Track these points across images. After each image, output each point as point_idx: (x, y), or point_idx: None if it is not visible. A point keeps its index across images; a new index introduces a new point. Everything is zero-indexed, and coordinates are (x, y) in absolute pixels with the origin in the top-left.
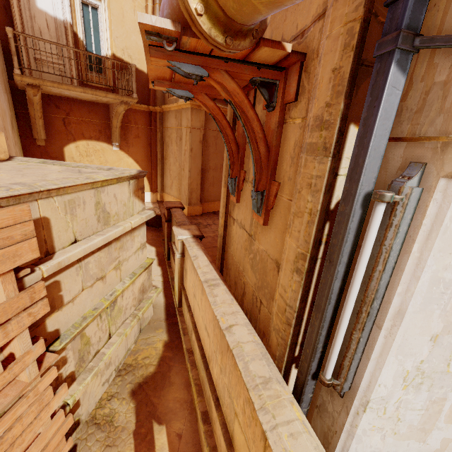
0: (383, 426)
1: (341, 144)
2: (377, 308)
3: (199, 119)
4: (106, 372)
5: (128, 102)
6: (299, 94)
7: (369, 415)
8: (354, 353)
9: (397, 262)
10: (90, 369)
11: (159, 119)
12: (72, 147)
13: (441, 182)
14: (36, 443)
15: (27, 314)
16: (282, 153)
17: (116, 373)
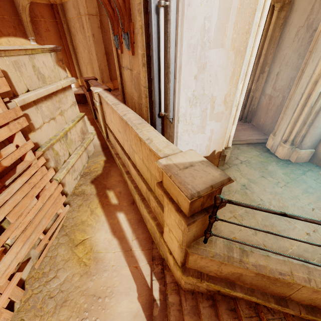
0: (187, 129)
1: None
2: (174, 69)
3: (93, 5)
4: (74, 174)
5: None
6: None
7: (181, 124)
8: (170, 96)
9: (176, 42)
10: (64, 168)
11: (61, 11)
12: None
13: None
14: (46, 190)
15: (17, 123)
16: (131, 2)
17: (80, 177)
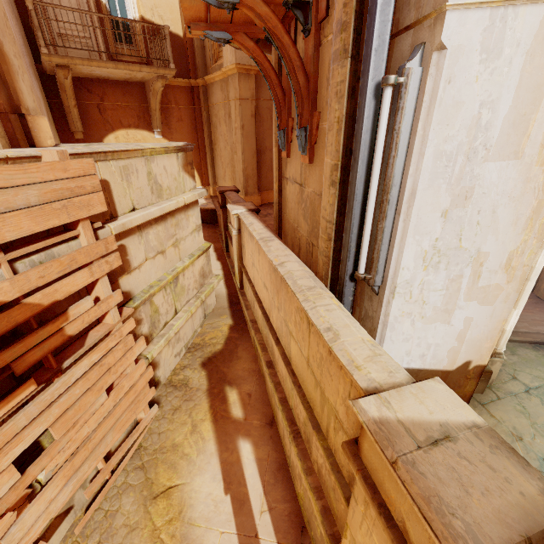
0: (411, 311)
1: (360, 45)
2: (396, 196)
3: (248, 86)
4: (176, 346)
5: (166, 76)
6: (329, 7)
7: (398, 301)
8: (381, 244)
9: (409, 146)
10: (162, 335)
11: (203, 95)
12: (111, 138)
13: (434, 56)
14: (126, 378)
15: (105, 262)
16: (320, 79)
17: (186, 351)
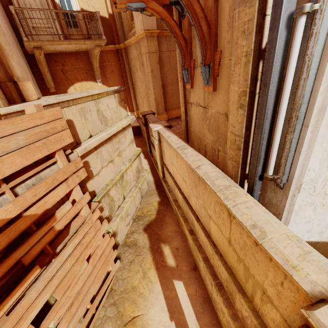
0: (313, 201)
1: None
2: (304, 112)
3: (153, 44)
4: (126, 219)
5: (100, 44)
6: None
7: (303, 194)
8: (288, 151)
9: (319, 68)
10: (117, 215)
11: (125, 54)
12: (72, 89)
13: None
14: (98, 248)
15: (76, 176)
16: (220, 25)
17: (133, 221)
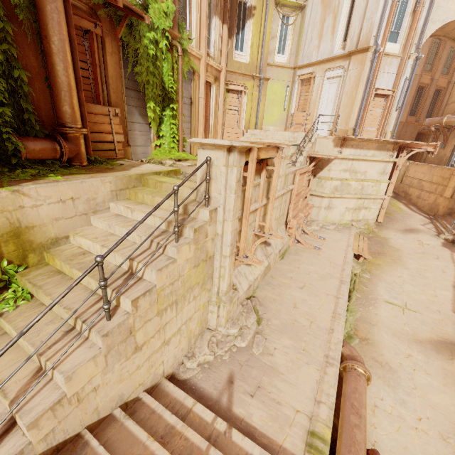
0: None
1: None
2: None
3: (400, 127)
4: None
5: None
6: (454, 130)
7: None
8: None
9: None
10: None
11: None
12: None
13: None
14: None
15: None
16: (449, 138)
17: None
